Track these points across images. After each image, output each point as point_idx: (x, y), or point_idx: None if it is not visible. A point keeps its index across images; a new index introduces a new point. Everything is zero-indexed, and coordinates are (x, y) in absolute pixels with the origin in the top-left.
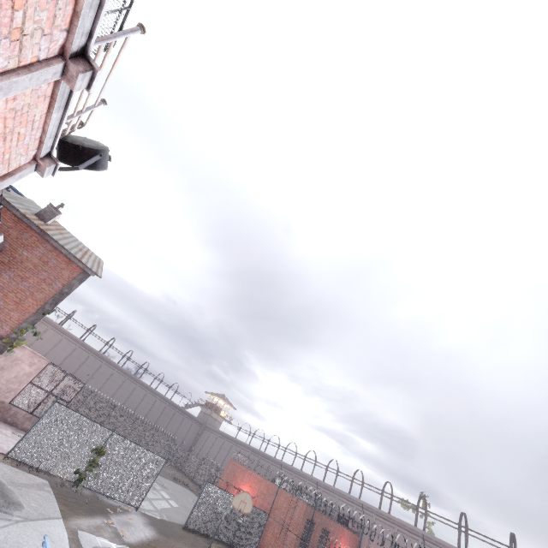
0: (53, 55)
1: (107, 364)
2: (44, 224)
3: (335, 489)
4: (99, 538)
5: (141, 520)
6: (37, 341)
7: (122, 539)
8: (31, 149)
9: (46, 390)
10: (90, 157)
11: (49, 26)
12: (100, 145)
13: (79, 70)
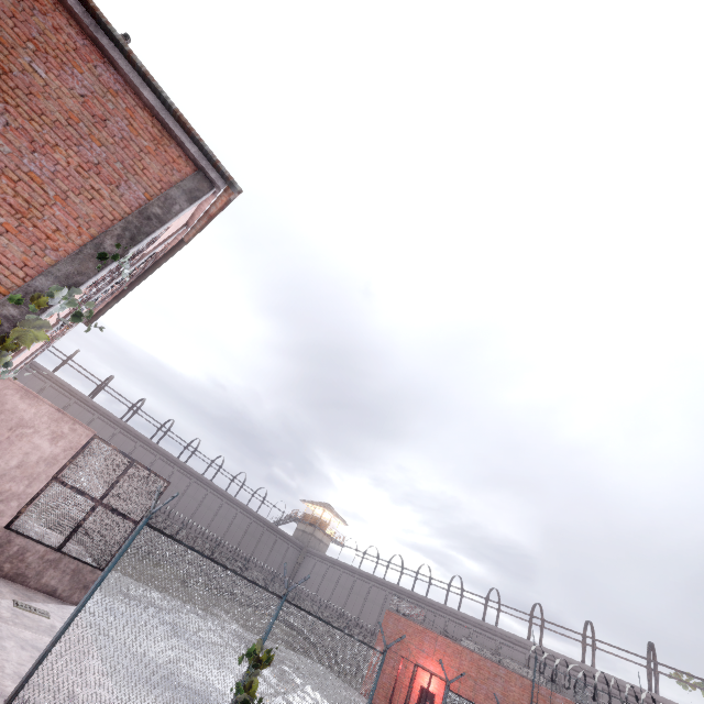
0: None
1: (163, 459)
2: None
3: (554, 654)
4: None
5: None
6: None
7: None
8: None
9: (90, 497)
10: None
11: None
12: None
13: None
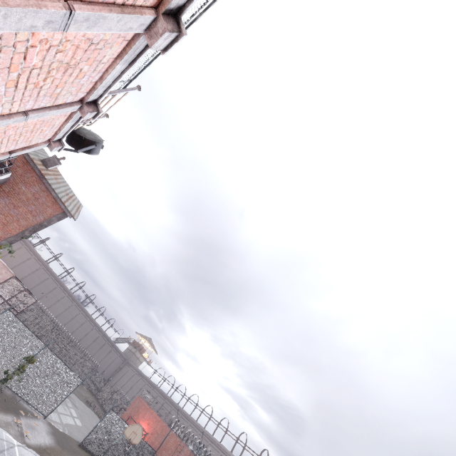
0: (76, 100)
1: (61, 288)
2: (45, 169)
3: (220, 445)
4: (6, 432)
5: (46, 428)
6: (10, 254)
7: (24, 439)
8: (48, 136)
9: (4, 298)
10: (88, 145)
11: (76, 91)
12: (98, 138)
13: (89, 111)
